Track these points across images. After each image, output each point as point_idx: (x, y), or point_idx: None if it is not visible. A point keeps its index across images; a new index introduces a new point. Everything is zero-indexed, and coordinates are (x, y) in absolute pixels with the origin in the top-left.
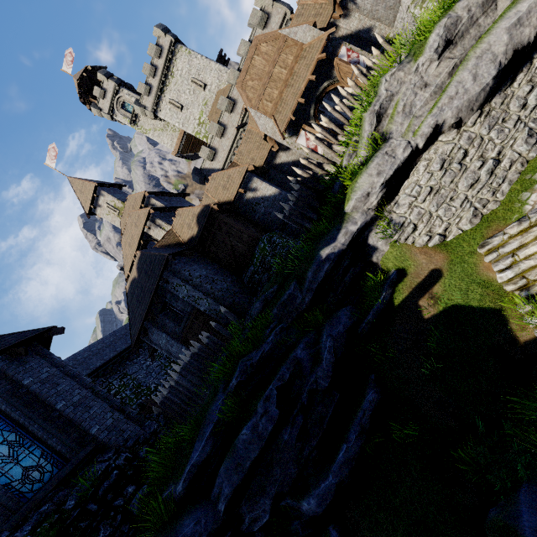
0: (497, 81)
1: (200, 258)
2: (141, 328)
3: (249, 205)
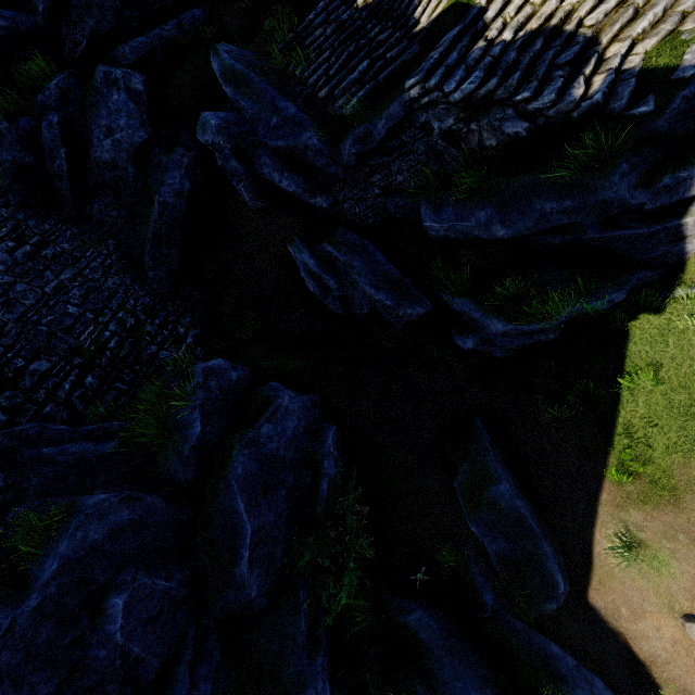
0: None
1: None
2: None
3: None
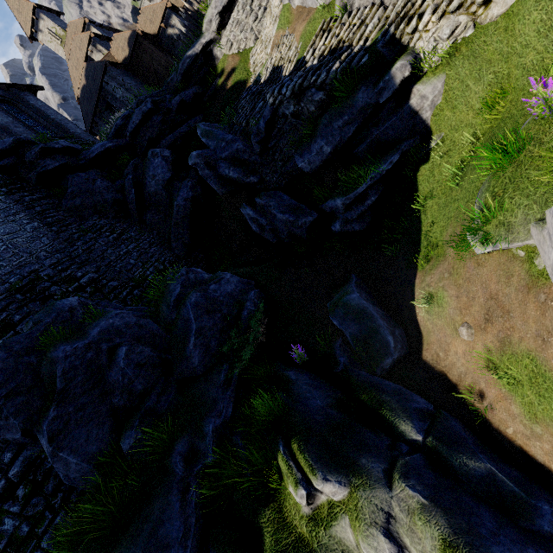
0: None
1: (132, 76)
2: (92, 121)
3: (170, 41)
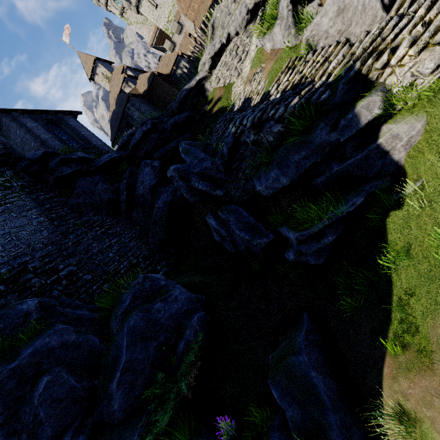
0: (250, 16)
1: (147, 103)
2: (116, 134)
3: (179, 78)
